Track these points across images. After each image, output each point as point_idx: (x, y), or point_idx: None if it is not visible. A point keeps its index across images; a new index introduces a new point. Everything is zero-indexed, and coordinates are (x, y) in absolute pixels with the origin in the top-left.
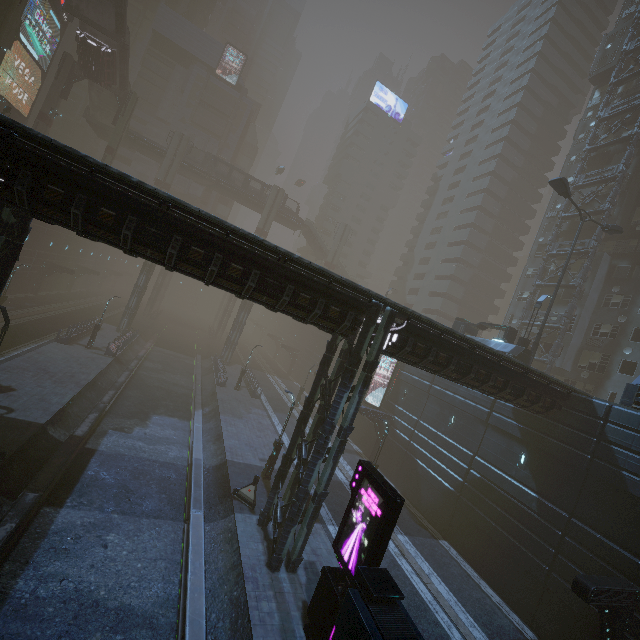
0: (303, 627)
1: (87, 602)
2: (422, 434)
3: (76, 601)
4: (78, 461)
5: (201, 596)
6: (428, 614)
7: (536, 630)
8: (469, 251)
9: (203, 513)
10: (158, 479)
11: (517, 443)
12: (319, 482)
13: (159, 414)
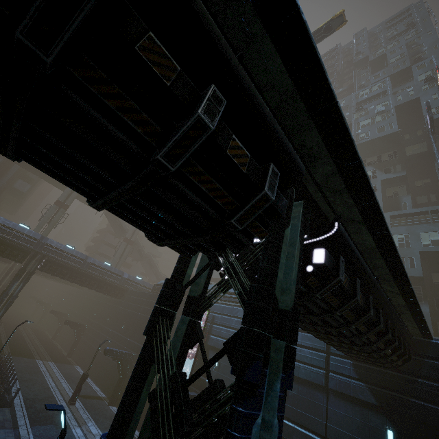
0: None
1: None
2: None
3: None
4: None
5: None
6: None
7: None
8: None
9: None
10: None
11: (373, 412)
12: None
13: None
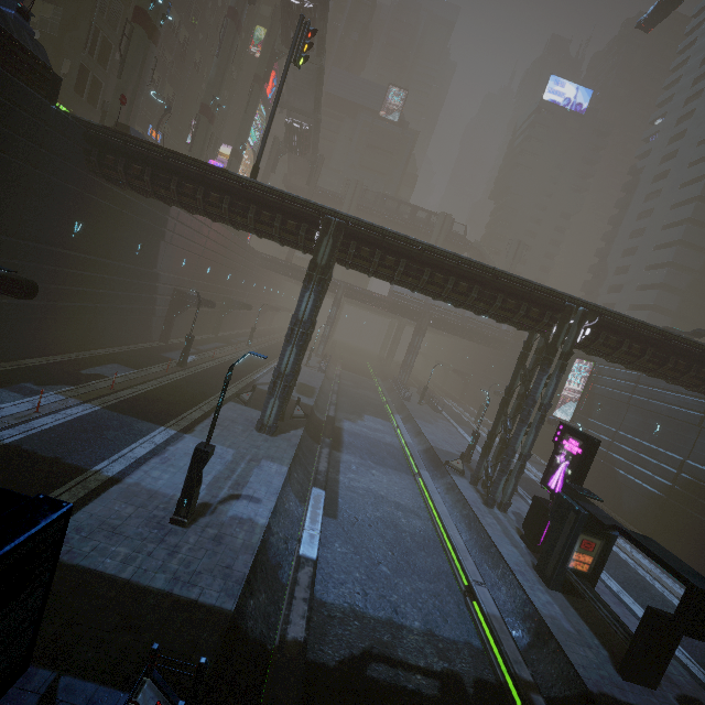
0: (519, 537)
1: (377, 495)
2: (622, 444)
3: (371, 492)
4: (335, 432)
5: (443, 506)
6: (629, 567)
7: None
8: (685, 252)
9: (427, 471)
10: (386, 451)
11: None
12: (523, 446)
13: (368, 415)
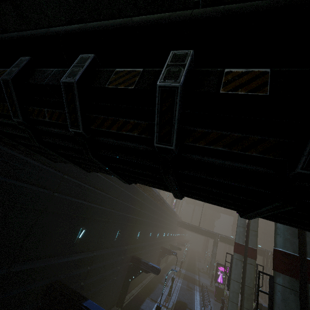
0: None
1: None
2: None
3: None
4: None
5: None
6: None
7: None
8: None
9: None
10: None
11: None
12: None
13: None
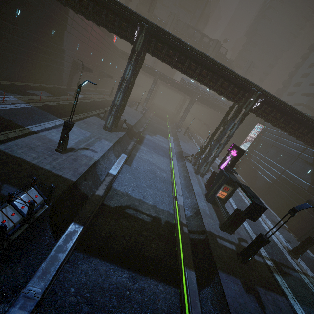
0: (204, 185)
1: (151, 162)
2: (263, 161)
3: (149, 161)
4: (141, 138)
5: (177, 170)
6: (245, 203)
7: (288, 226)
8: None
9: (176, 158)
10: (161, 149)
11: (309, 165)
12: (216, 152)
13: (159, 135)
